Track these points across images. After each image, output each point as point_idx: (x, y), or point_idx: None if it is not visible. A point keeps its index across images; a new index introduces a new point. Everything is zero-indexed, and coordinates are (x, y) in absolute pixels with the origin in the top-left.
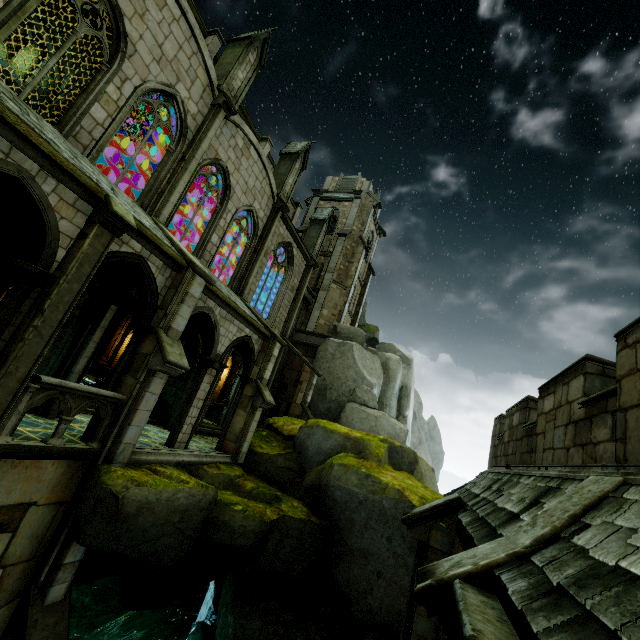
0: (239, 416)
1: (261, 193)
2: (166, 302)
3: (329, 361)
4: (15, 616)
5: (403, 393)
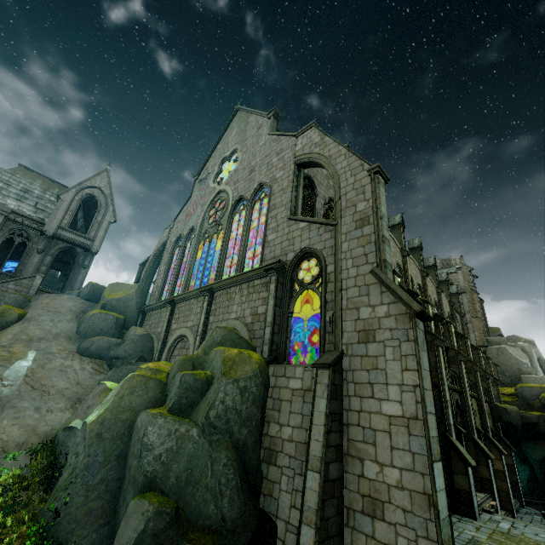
0: (492, 389)
1: (446, 304)
2: (477, 360)
3: (497, 358)
4: (497, 439)
5: (541, 362)
